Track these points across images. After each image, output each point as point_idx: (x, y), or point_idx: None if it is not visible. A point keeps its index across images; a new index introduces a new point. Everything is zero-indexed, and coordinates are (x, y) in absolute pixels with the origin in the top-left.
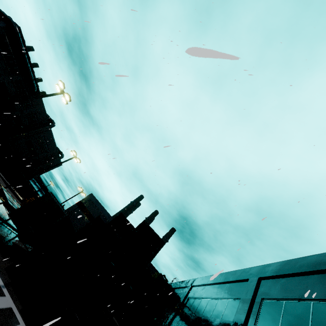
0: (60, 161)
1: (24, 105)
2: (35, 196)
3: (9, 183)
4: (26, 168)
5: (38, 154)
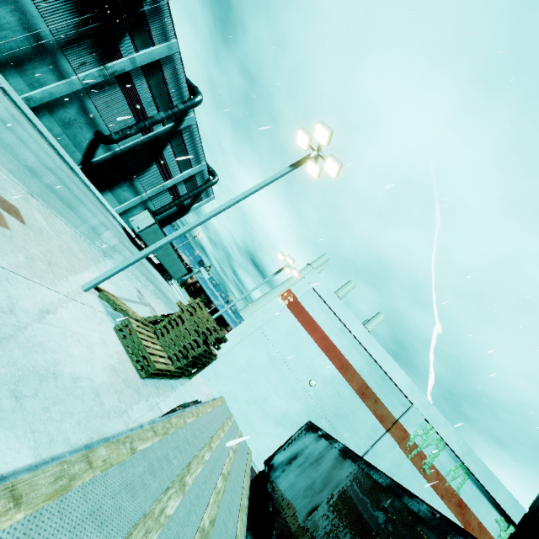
0: (211, 190)
1: (134, 40)
2: (178, 260)
3: (134, 234)
4: (157, 204)
5: (174, 175)
